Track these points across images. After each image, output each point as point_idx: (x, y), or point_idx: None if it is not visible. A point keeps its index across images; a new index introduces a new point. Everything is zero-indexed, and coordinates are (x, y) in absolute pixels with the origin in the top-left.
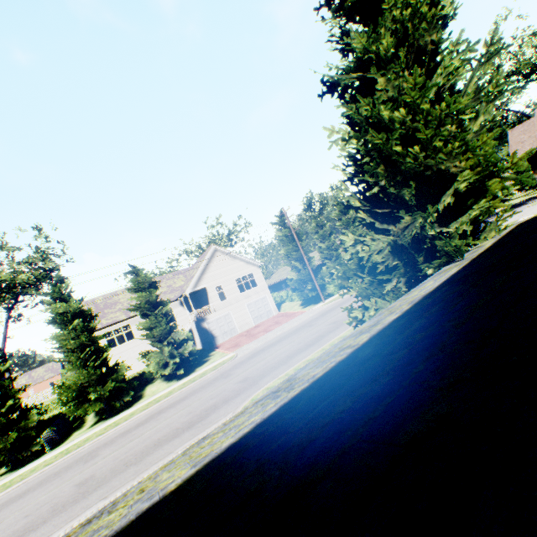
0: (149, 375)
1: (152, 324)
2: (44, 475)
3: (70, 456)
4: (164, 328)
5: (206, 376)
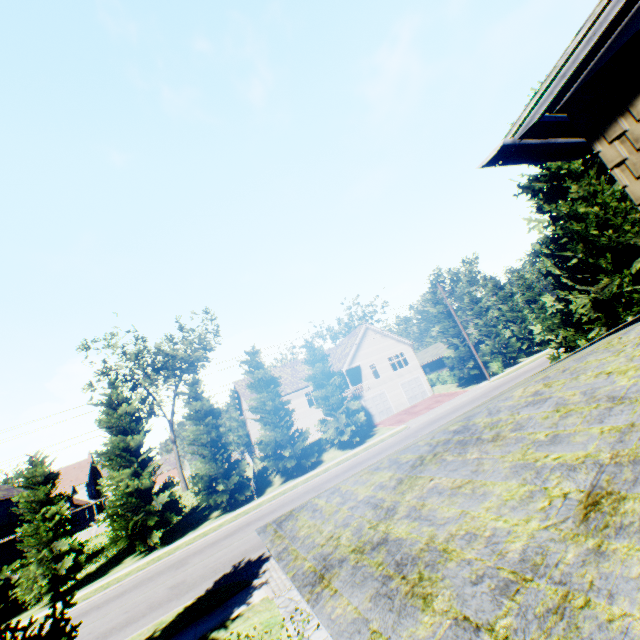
0: (324, 442)
1: (328, 392)
2: (277, 504)
3: (288, 494)
4: (338, 398)
5: (387, 440)
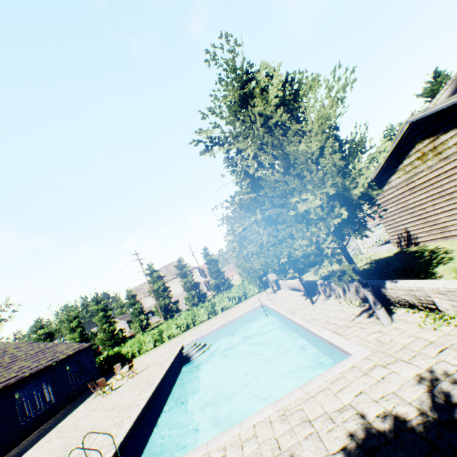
0: None
1: None
2: None
3: None
4: None
5: None
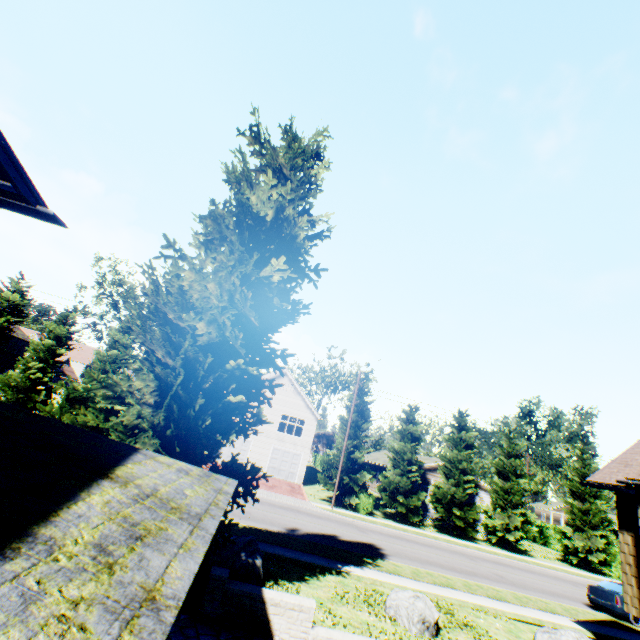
0: None
1: None
2: None
3: None
4: None
5: None
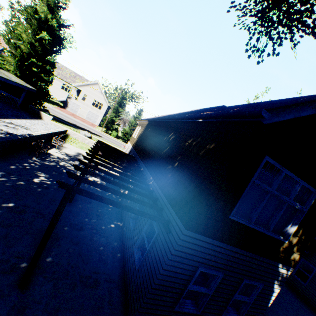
0: None
1: None
2: None
3: None
4: None
5: None
